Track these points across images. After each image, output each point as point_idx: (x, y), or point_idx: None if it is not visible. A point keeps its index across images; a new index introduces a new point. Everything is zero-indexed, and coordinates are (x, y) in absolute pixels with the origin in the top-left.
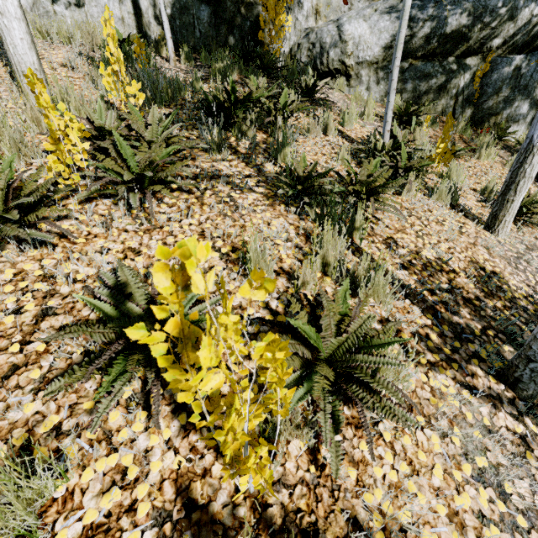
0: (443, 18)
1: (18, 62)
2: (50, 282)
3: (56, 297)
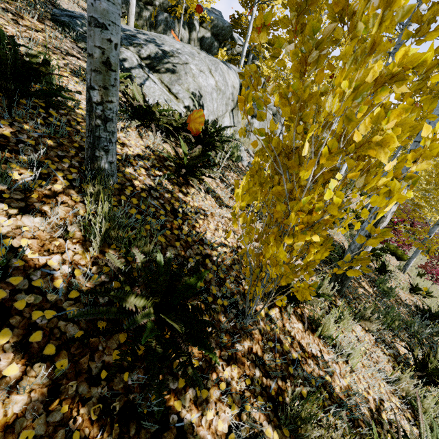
0: None
1: None
2: None
3: None
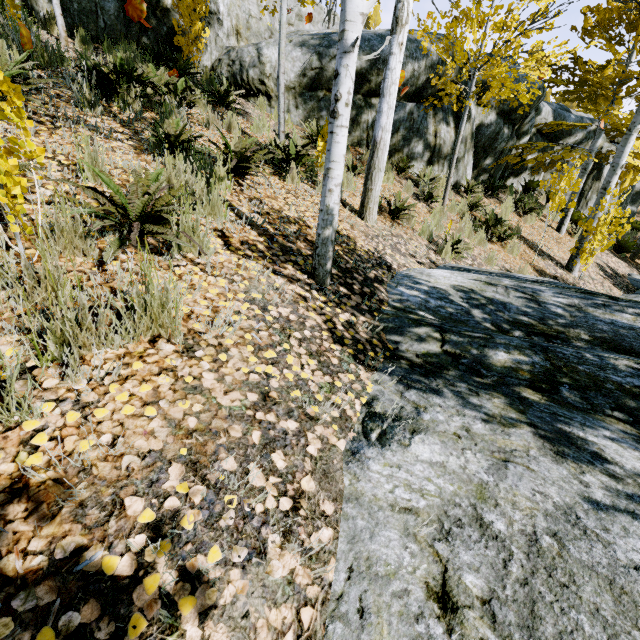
0: None
1: None
2: None
3: None
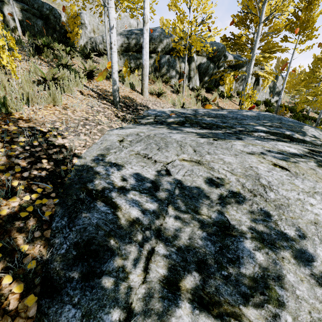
0: (139, 38)
1: None
2: None
3: None
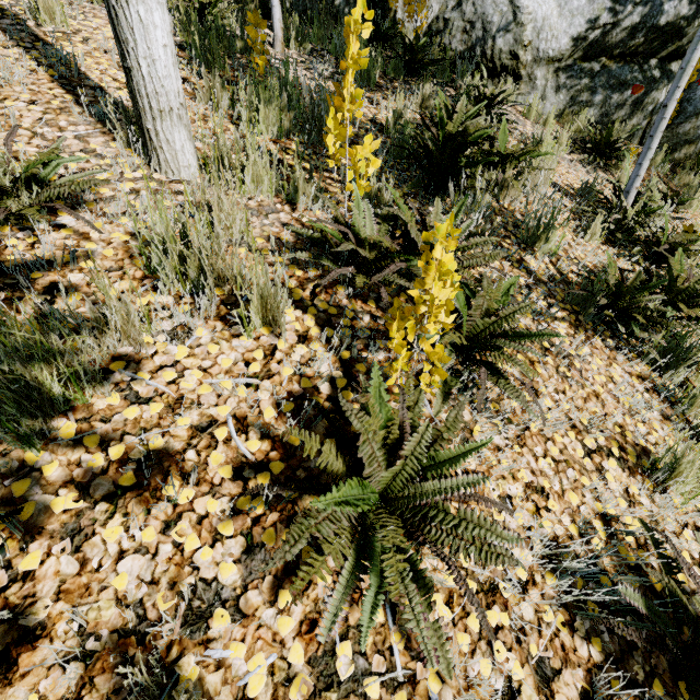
0: (660, 1)
1: (153, 93)
2: (498, 601)
3: (529, 632)
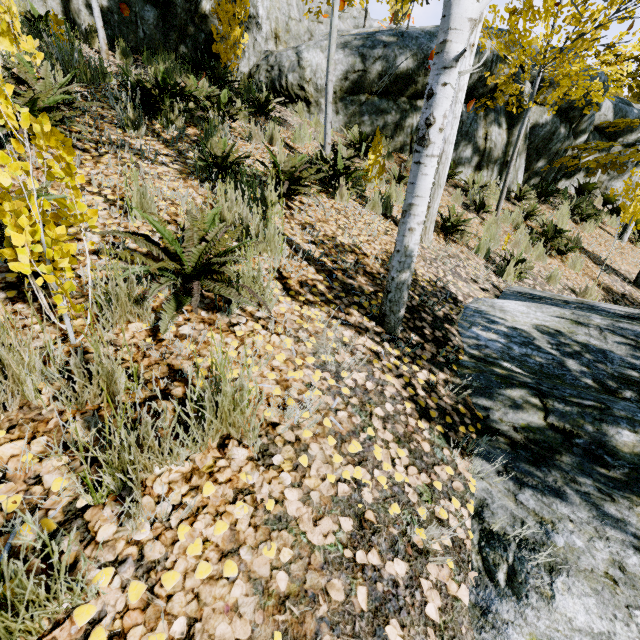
0: (392, 59)
1: None
2: None
3: None
